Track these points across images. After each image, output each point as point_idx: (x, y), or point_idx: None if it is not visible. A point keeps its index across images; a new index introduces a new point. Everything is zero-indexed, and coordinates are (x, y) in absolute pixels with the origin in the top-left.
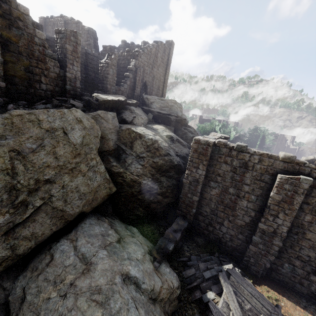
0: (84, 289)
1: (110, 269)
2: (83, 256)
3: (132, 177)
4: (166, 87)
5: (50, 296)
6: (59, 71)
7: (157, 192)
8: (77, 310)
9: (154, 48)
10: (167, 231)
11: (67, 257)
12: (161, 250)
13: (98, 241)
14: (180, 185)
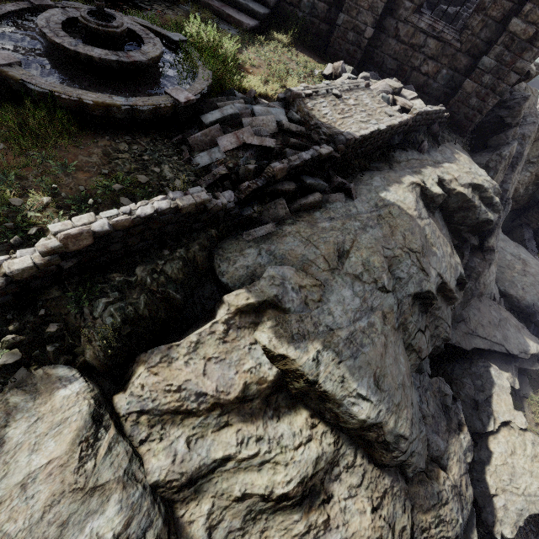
0: (534, 273)
1: (538, 264)
2: (511, 254)
3: (516, 186)
4: None
5: (513, 275)
6: None
7: (516, 200)
8: (538, 282)
9: None
10: (527, 238)
11: (505, 255)
12: (533, 253)
13: (510, 245)
14: (537, 193)
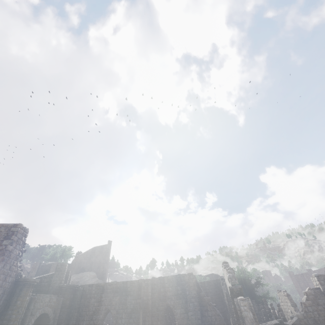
0: None
1: None
2: None
3: None
4: (107, 265)
5: None
6: (27, 276)
7: None
8: None
9: (91, 249)
10: None
11: None
12: None
13: None
14: None
